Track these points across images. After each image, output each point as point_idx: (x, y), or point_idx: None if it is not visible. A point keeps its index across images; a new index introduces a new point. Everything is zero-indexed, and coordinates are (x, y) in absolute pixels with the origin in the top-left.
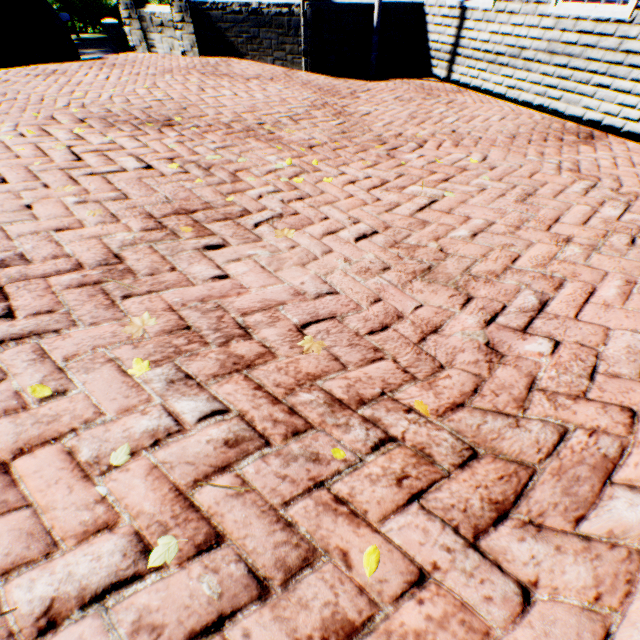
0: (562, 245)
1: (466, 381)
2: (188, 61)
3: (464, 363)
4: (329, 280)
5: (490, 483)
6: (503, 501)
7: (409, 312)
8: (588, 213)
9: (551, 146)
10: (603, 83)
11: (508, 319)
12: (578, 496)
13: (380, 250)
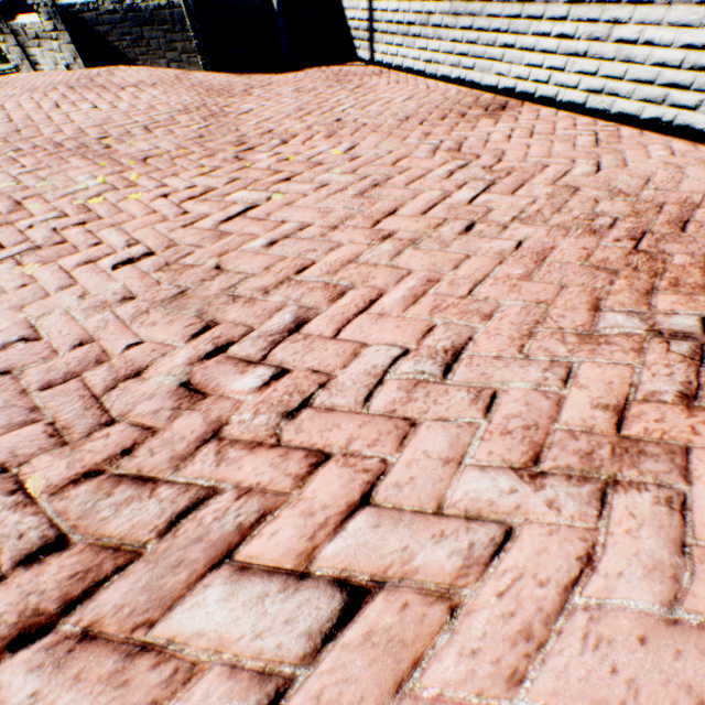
0: (377, 243)
1: (126, 439)
2: (69, 75)
3: (142, 414)
4: (40, 323)
5: (54, 585)
6: (53, 611)
7: (118, 353)
8: (436, 200)
9: (446, 124)
10: (508, 42)
11: (242, 348)
12: (163, 590)
13: (140, 276)
